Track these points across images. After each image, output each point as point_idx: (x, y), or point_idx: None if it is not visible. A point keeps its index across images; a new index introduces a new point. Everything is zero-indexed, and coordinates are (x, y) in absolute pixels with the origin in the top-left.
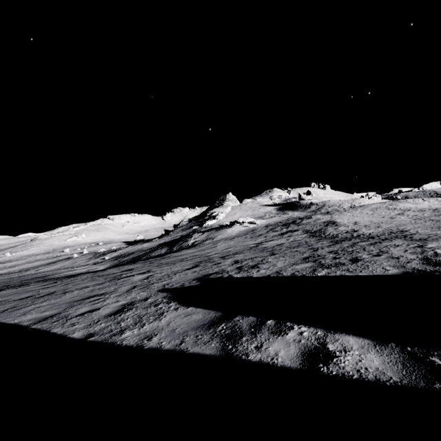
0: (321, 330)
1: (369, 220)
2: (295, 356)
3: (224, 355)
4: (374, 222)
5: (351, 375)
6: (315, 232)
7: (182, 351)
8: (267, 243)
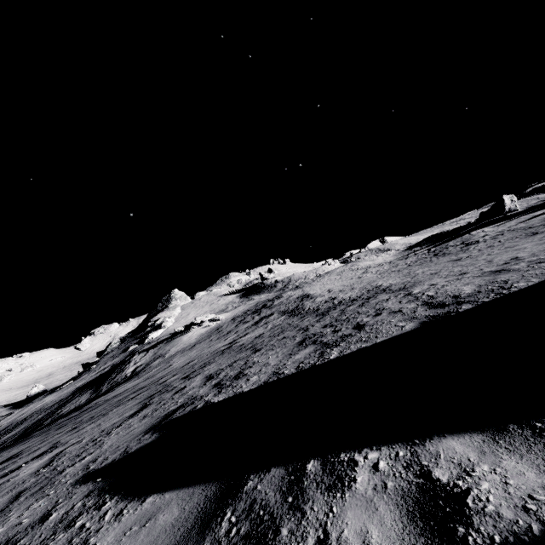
0: (400, 446)
1: (341, 285)
2: (402, 531)
3: None
4: (346, 285)
5: (527, 529)
6: (293, 311)
7: None
8: (241, 339)
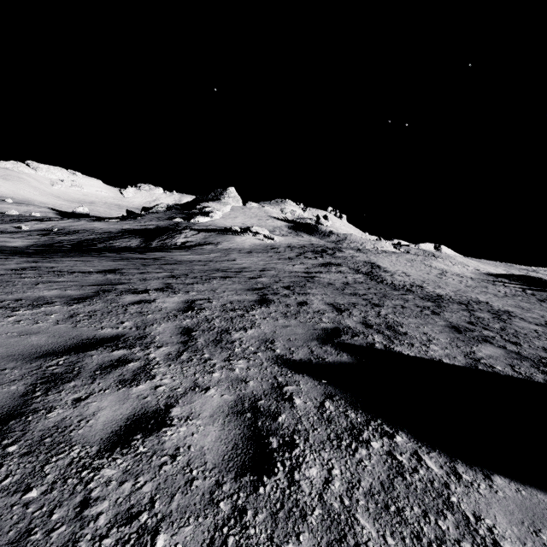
0: None
1: (418, 274)
2: None
3: None
4: (426, 278)
5: None
6: (369, 274)
7: None
8: (320, 276)
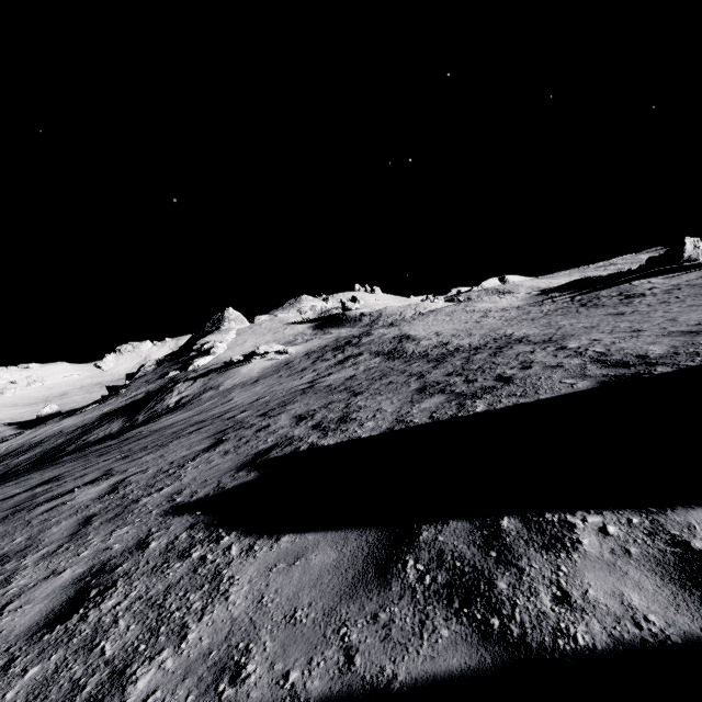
0: (630, 512)
1: (453, 328)
2: (673, 597)
3: (508, 656)
4: (460, 329)
5: None
6: (390, 353)
7: (377, 685)
8: (325, 379)
